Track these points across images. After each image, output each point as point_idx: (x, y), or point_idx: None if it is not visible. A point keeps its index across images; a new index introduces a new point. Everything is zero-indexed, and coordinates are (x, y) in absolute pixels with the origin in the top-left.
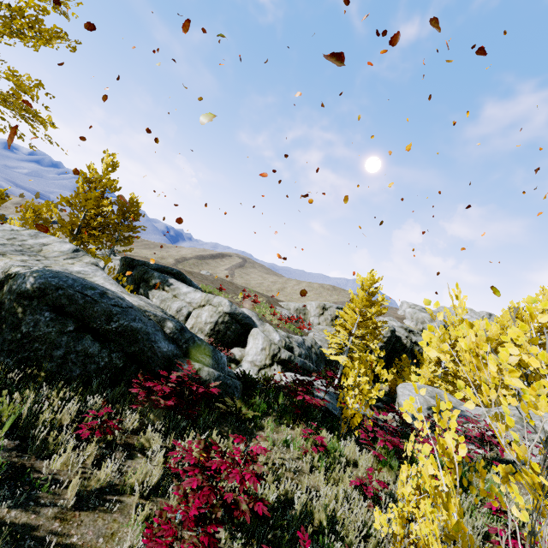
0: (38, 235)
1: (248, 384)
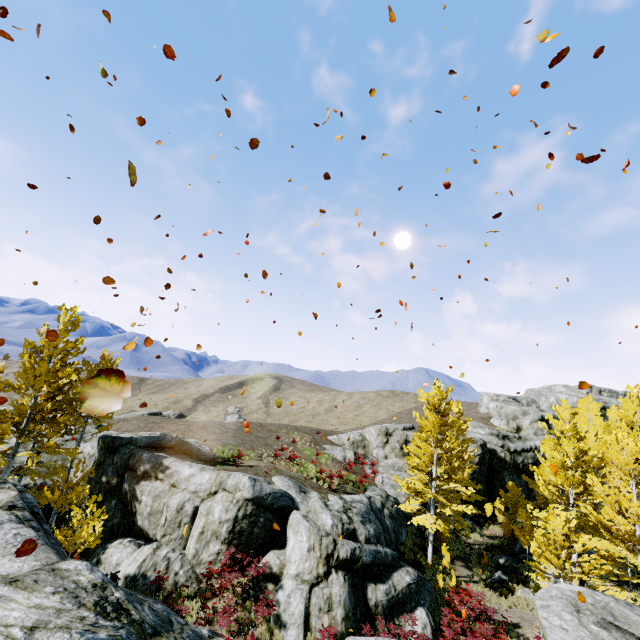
0: None
1: None
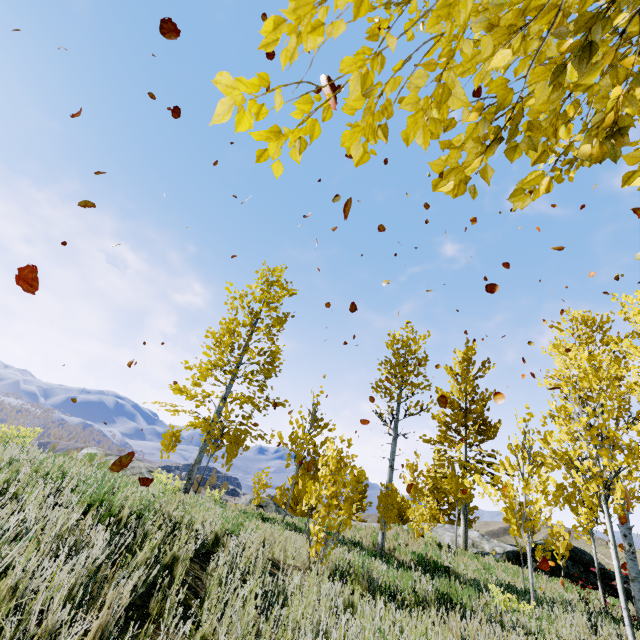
0: (453, 527)
1: None
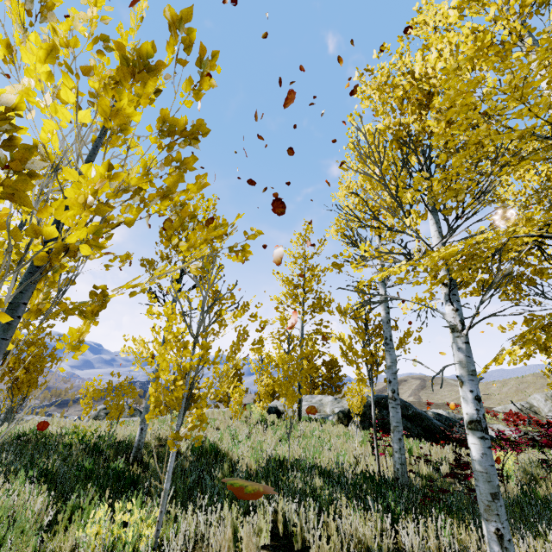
0: (312, 396)
1: None
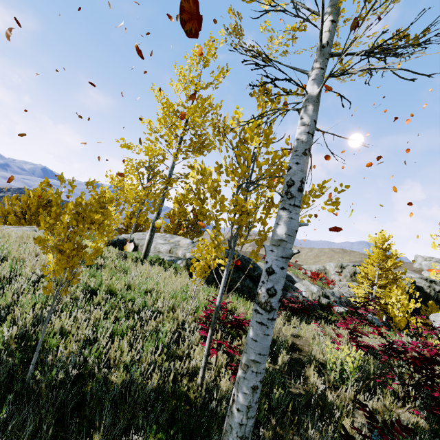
0: (172, 236)
1: (321, 308)
